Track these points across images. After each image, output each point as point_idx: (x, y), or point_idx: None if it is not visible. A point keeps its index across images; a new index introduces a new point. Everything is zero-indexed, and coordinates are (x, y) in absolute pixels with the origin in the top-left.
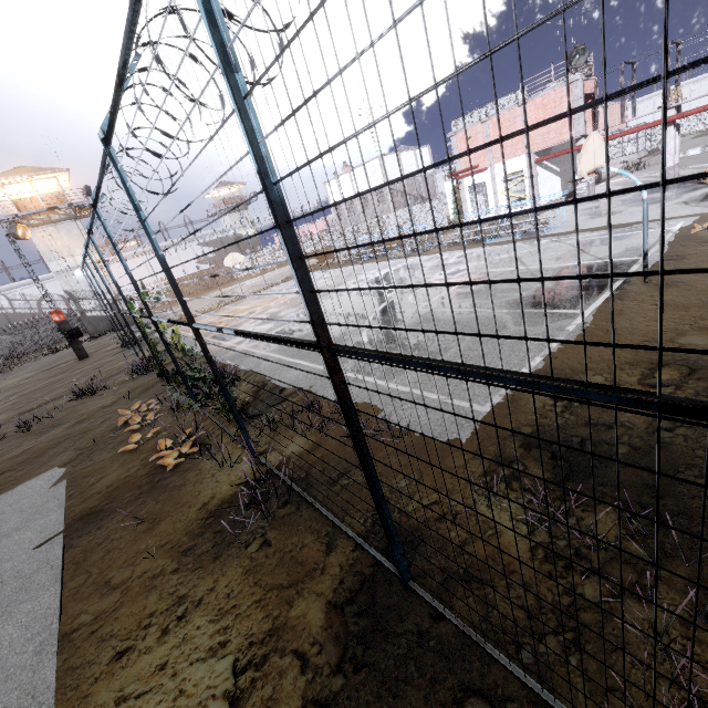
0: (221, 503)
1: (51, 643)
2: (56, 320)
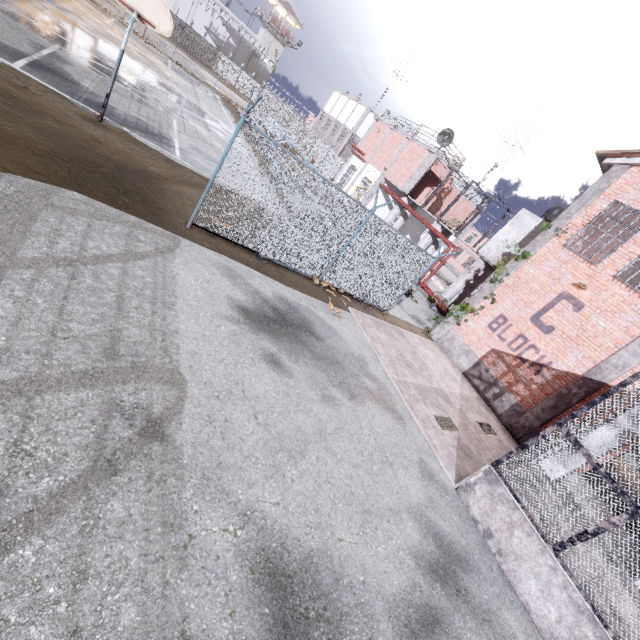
0: None
1: None
2: None
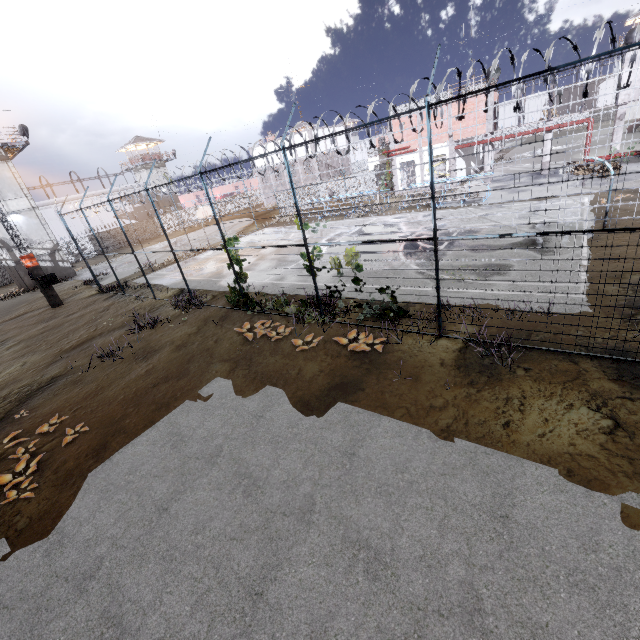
0: (456, 361)
1: (438, 435)
2: (29, 265)
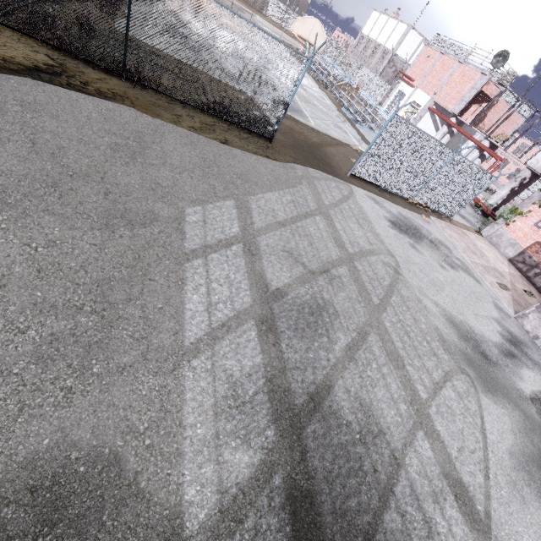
0: None
1: None
2: None
